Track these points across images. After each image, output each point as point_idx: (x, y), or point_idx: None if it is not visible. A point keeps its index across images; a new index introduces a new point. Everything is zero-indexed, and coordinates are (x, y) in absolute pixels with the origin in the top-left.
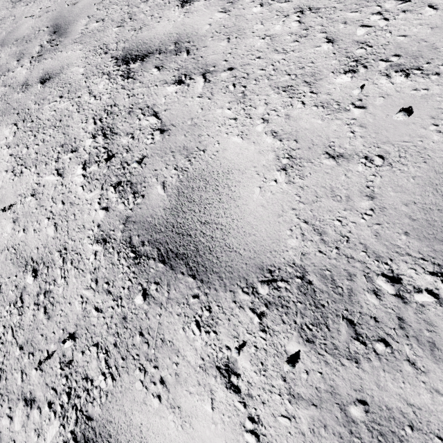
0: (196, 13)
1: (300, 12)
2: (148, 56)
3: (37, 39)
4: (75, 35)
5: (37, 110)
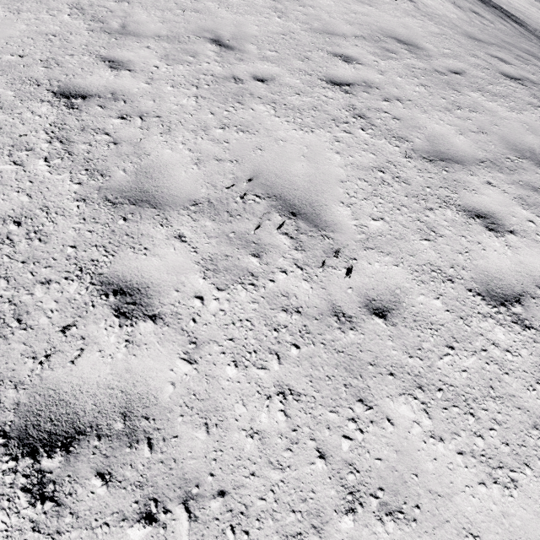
0: None
1: None
2: None
3: None
4: None
5: None
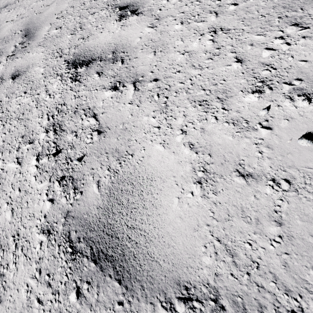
0: (130, 27)
1: (213, 31)
2: (92, 62)
3: (12, 40)
4: (39, 39)
5: (7, 102)
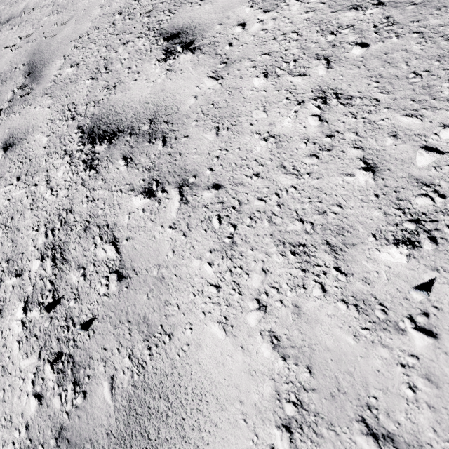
0: (181, 74)
1: (321, 98)
2: (117, 136)
3: (11, 81)
4: (47, 83)
5: None
